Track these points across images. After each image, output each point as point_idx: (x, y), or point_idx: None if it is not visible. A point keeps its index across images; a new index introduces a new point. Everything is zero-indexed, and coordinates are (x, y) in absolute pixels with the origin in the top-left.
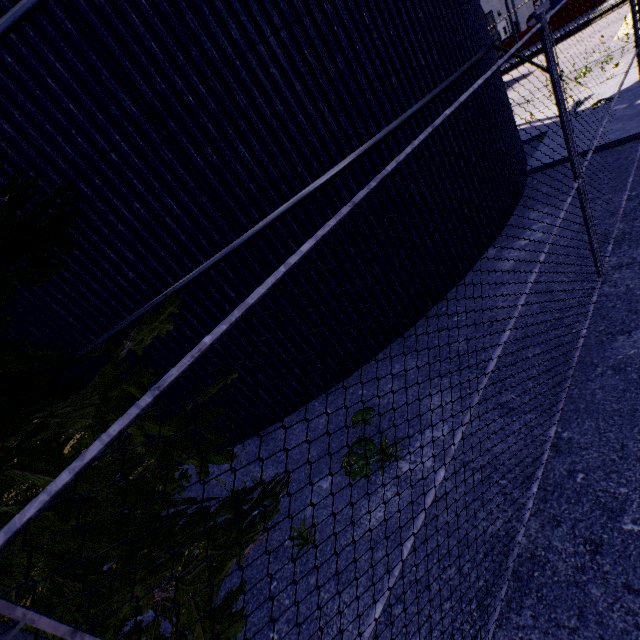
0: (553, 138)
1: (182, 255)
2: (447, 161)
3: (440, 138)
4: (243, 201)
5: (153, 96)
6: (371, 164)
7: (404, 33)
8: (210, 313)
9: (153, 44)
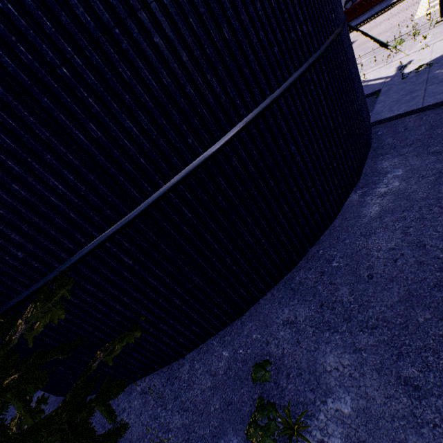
0: (387, 95)
1: (74, 231)
2: (320, 123)
3: (315, 103)
4: (134, 175)
5: (18, 68)
6: (258, 131)
7: (284, 4)
8: (109, 280)
9: (10, 6)
